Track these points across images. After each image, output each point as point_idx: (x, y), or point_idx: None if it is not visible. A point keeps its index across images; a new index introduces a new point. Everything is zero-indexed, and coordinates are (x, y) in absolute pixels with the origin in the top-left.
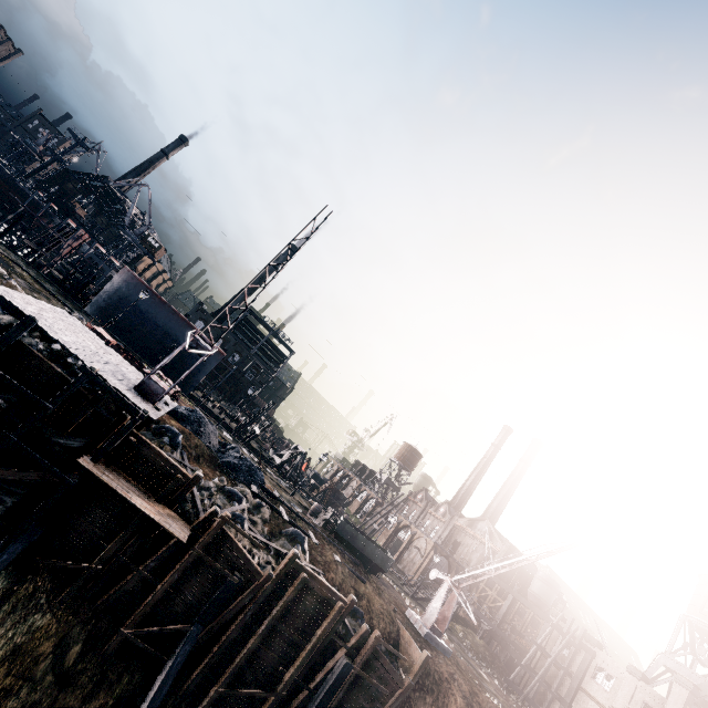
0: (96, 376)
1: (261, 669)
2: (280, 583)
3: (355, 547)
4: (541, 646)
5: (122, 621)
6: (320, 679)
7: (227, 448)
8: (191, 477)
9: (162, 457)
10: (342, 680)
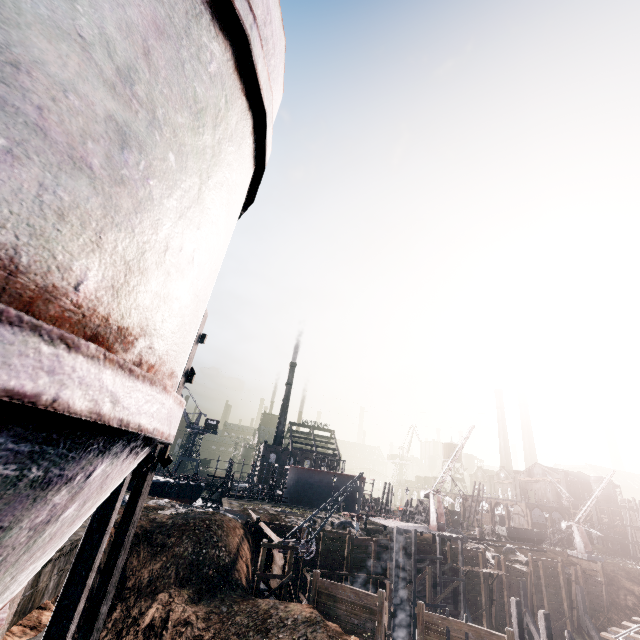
0: (443, 535)
1: (555, 612)
2: (535, 571)
3: (522, 537)
4: (631, 525)
5: (504, 624)
6: (575, 601)
7: None
8: (482, 550)
9: (470, 550)
10: (583, 595)
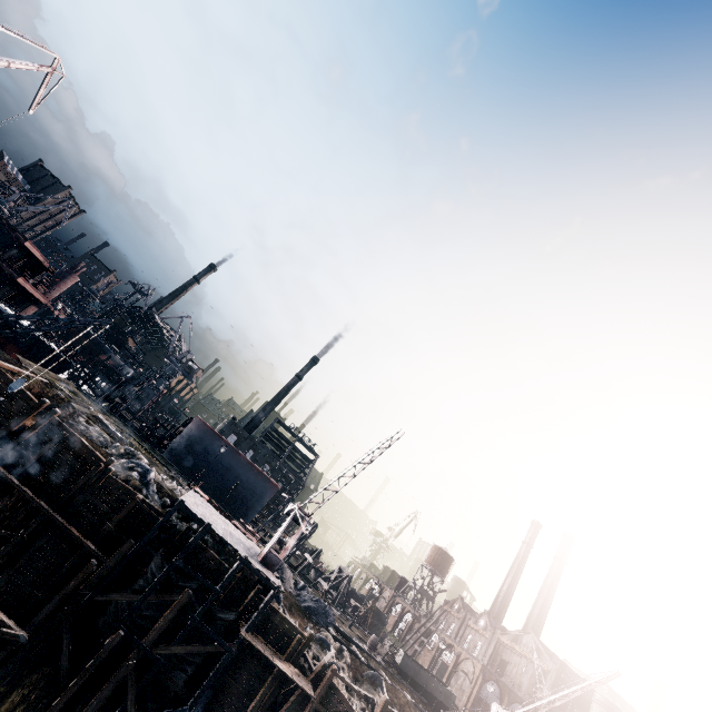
0: (249, 563)
1: None
2: None
3: (419, 683)
4: None
5: None
6: None
7: (298, 588)
8: (306, 635)
9: (286, 620)
10: None
